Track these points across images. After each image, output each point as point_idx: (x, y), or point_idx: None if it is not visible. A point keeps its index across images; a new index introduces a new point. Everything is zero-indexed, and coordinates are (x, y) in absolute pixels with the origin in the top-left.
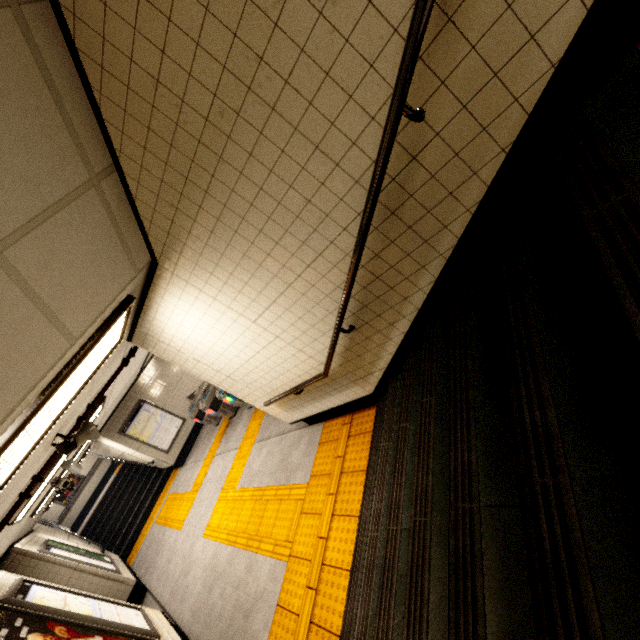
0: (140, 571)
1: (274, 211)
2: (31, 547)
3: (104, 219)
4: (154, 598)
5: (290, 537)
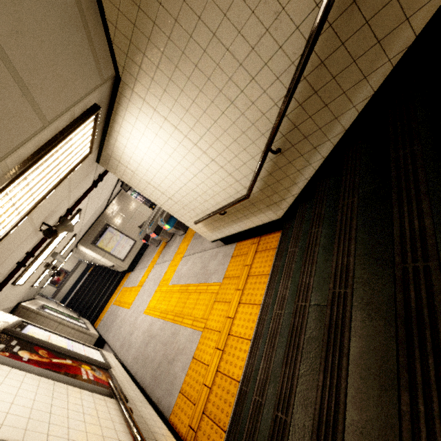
0: (102, 331)
1: (231, 5)
2: (32, 306)
3: (73, 7)
4: (110, 347)
5: (205, 316)
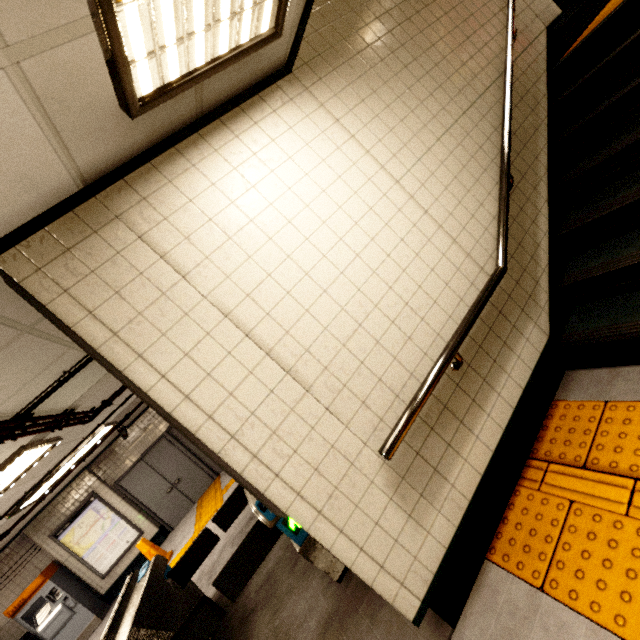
0: None
1: (440, 63)
2: None
3: None
4: None
5: None
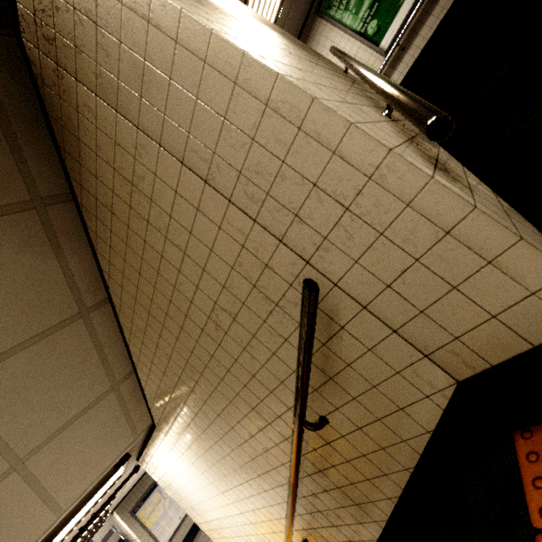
0: None
1: (229, 431)
2: None
3: (116, 408)
4: None
5: None
